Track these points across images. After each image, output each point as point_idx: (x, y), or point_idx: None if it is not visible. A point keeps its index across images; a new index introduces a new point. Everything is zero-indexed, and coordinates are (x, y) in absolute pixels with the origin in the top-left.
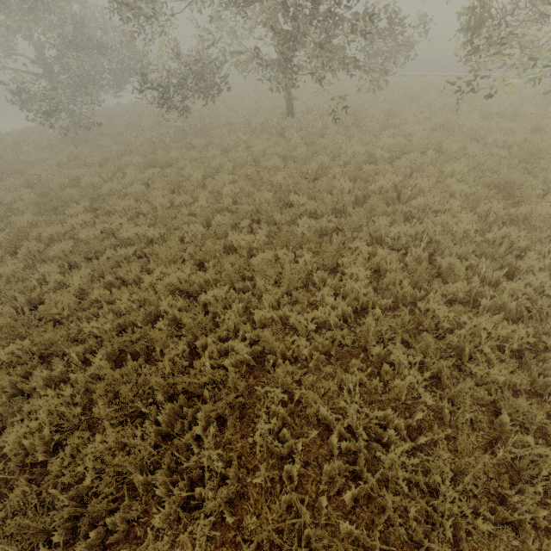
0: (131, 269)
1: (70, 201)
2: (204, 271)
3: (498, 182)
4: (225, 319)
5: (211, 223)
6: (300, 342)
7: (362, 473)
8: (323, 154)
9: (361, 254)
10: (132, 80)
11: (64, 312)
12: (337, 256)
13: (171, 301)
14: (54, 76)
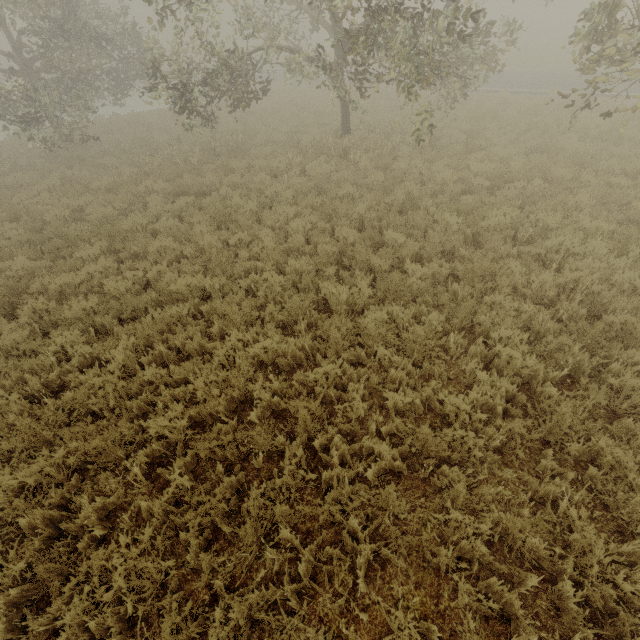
0: (188, 334)
1: (77, 240)
2: (296, 337)
3: (638, 217)
4: (337, 404)
5: (281, 269)
6: (468, 438)
7: (621, 639)
8: (405, 181)
9: (500, 310)
10: (137, 85)
11: (110, 403)
12: (470, 314)
13: (265, 382)
14: (38, 75)
